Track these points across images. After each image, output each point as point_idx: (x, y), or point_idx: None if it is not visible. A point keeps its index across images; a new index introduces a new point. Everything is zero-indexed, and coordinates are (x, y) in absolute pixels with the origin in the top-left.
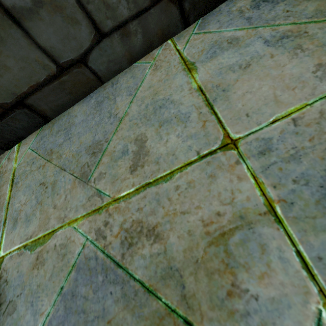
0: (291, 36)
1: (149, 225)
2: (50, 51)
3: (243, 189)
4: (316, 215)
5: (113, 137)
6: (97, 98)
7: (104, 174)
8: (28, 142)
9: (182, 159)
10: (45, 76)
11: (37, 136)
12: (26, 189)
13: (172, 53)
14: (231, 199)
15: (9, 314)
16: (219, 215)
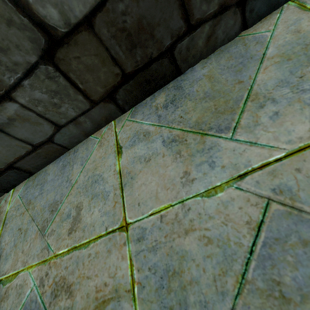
0: (177, 141)
1: (68, 283)
2: (25, 140)
3: (122, 267)
4: (153, 300)
5: (65, 200)
6: (64, 161)
7: (54, 232)
8: (19, 190)
9: (97, 232)
10: (25, 152)
11: (25, 185)
12: (10, 231)
13: (112, 134)
14: (114, 274)
15: None
16: (105, 285)
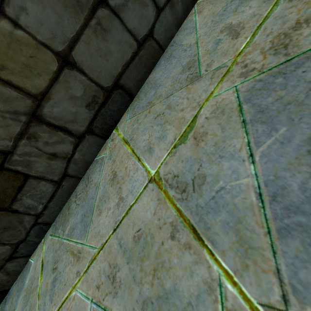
0: None
1: (290, 27)
2: (133, 32)
3: None
4: None
5: (199, 49)
6: (165, 58)
7: (212, 61)
8: (124, 120)
9: None
10: (131, 54)
11: (129, 111)
12: (143, 132)
13: None
14: None
15: (201, 184)
16: None
